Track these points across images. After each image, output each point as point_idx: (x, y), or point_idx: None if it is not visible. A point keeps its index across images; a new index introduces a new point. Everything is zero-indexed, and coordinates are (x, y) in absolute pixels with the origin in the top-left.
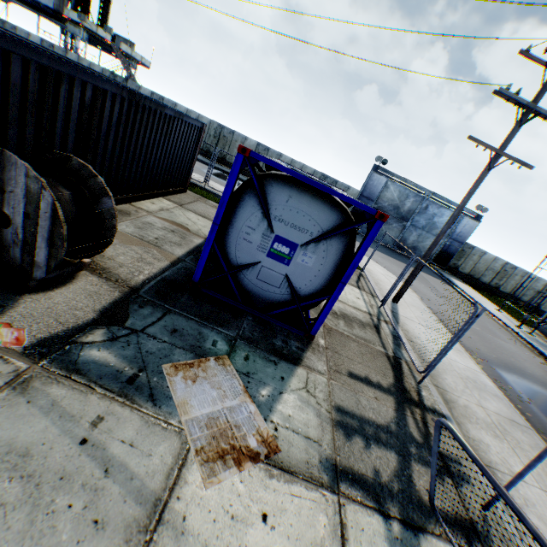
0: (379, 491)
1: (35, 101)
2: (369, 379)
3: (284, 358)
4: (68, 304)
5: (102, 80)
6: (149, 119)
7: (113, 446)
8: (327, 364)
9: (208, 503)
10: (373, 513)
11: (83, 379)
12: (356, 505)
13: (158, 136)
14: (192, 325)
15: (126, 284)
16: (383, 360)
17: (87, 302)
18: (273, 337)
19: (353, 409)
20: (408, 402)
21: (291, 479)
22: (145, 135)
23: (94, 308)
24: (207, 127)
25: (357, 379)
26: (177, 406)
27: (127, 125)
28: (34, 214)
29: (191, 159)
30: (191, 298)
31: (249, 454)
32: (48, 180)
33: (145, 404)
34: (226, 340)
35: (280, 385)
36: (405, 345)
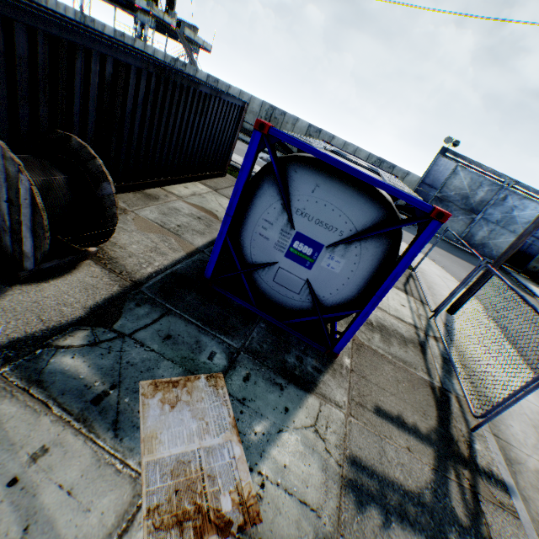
0: None
1: (47, 76)
2: (402, 418)
3: (294, 381)
4: (58, 298)
5: (123, 53)
6: (181, 97)
7: (46, 492)
8: (349, 393)
9: None
10: None
11: (42, 393)
12: None
13: (192, 116)
14: (191, 330)
15: (130, 277)
16: (425, 392)
17: (79, 297)
18: (285, 351)
19: (373, 463)
20: (452, 459)
21: None
22: (177, 115)
23: (85, 304)
24: (258, 109)
25: (386, 418)
26: (143, 439)
27: (156, 103)
28: (16, 201)
29: (231, 141)
30: (199, 297)
31: (217, 521)
32: (41, 162)
33: (105, 434)
34: (226, 352)
35: (281, 420)
36: (457, 374)
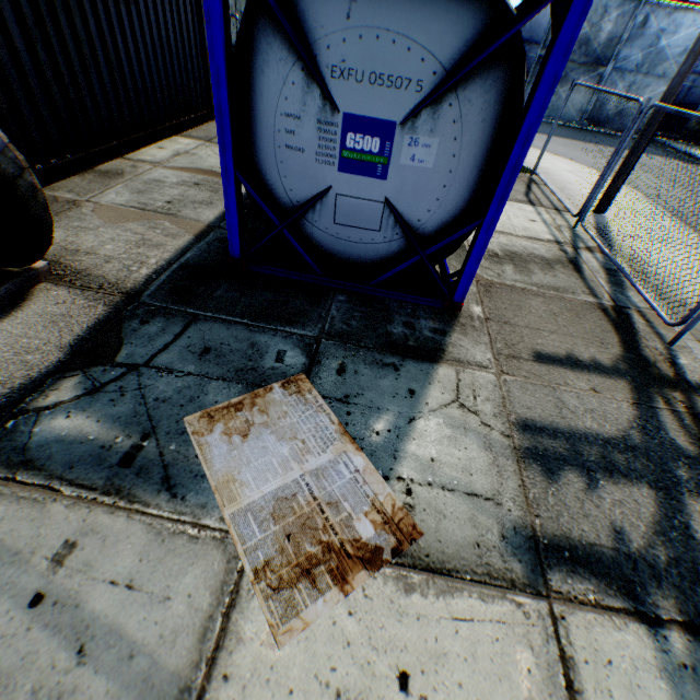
0: (628, 572)
1: None
2: (574, 357)
3: (410, 355)
4: (14, 347)
5: None
6: None
7: (94, 597)
8: (492, 348)
9: (286, 677)
10: (624, 622)
11: (38, 476)
12: (588, 613)
13: (112, 6)
14: (238, 333)
15: (118, 289)
16: (594, 317)
17: (48, 336)
18: (386, 321)
19: (552, 421)
20: (655, 385)
21: (450, 588)
22: (83, 7)
23: (60, 343)
24: (232, 0)
25: (552, 363)
26: (216, 489)
27: None
28: None
29: (201, 50)
30: (234, 287)
31: (360, 554)
32: None
33: (155, 499)
34: (300, 347)
35: (409, 407)
36: (633, 282)
